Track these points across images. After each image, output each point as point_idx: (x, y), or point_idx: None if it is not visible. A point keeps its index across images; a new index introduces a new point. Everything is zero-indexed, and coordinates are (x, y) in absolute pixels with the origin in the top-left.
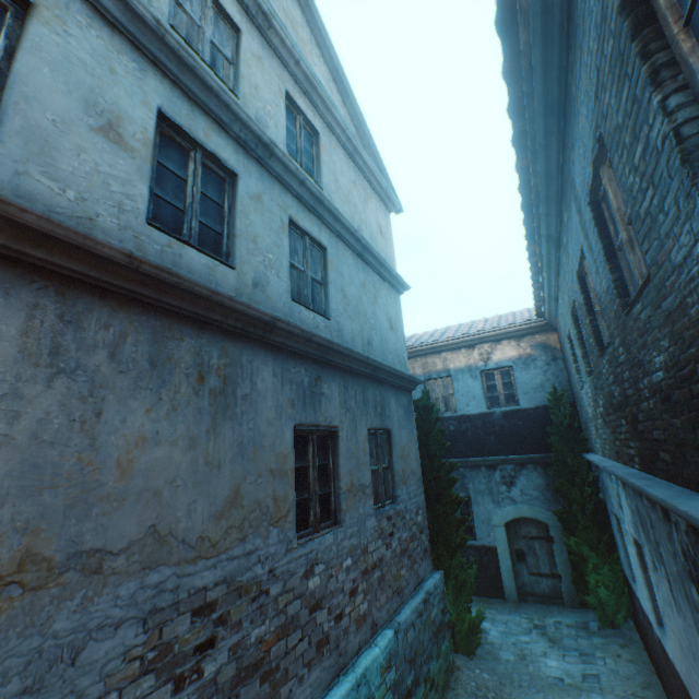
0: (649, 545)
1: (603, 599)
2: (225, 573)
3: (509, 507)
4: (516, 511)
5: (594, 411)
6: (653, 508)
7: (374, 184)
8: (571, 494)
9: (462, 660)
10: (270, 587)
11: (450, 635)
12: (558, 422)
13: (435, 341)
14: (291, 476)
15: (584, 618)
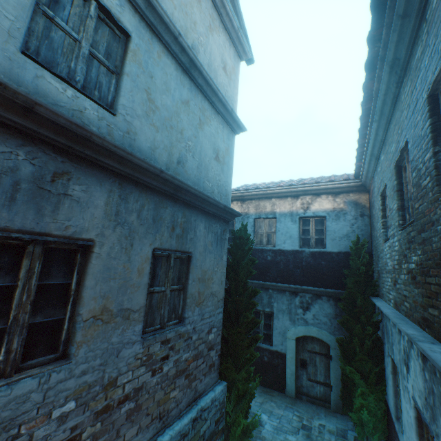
0: None
1: (364, 420)
2: None
3: (302, 326)
4: (306, 330)
5: (398, 265)
6: None
7: (224, 18)
8: (354, 328)
9: None
10: None
11: (222, 439)
12: (355, 267)
13: (268, 188)
14: None
15: (344, 426)
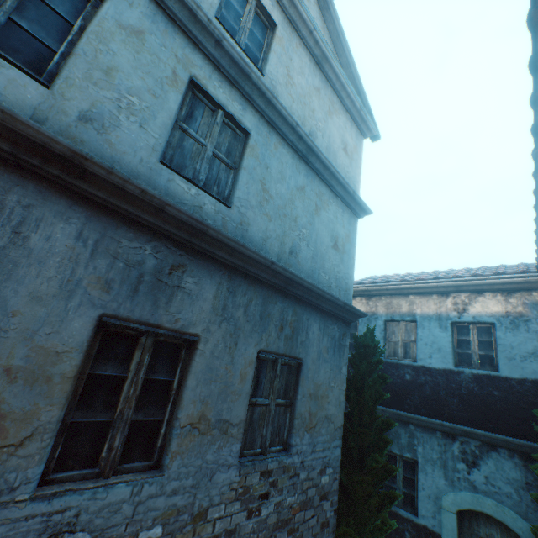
0: None
1: None
2: None
3: (466, 492)
4: (474, 501)
5: None
6: None
7: (345, 100)
8: None
9: None
10: None
11: None
12: None
13: (403, 282)
14: (58, 385)
15: None
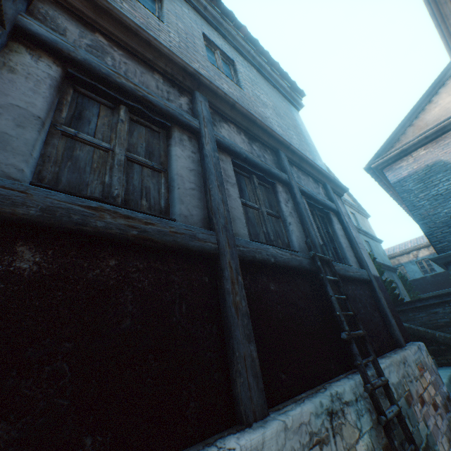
0: None
1: None
2: None
3: None
4: None
5: None
6: None
7: (363, 215)
8: None
9: None
10: None
11: None
12: None
13: (391, 253)
14: None
15: None
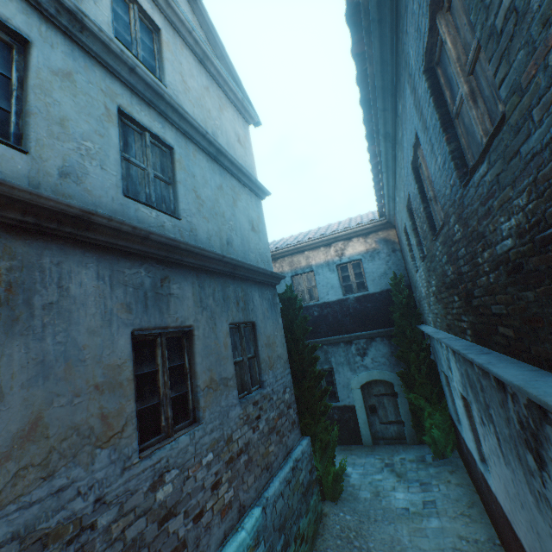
0: (478, 404)
1: (436, 438)
2: (15, 528)
3: (363, 373)
4: (368, 376)
5: (427, 290)
6: (486, 376)
7: (229, 94)
8: (410, 358)
9: (329, 507)
10: (97, 518)
11: (318, 489)
12: (398, 302)
13: (298, 242)
14: (127, 387)
15: (422, 453)
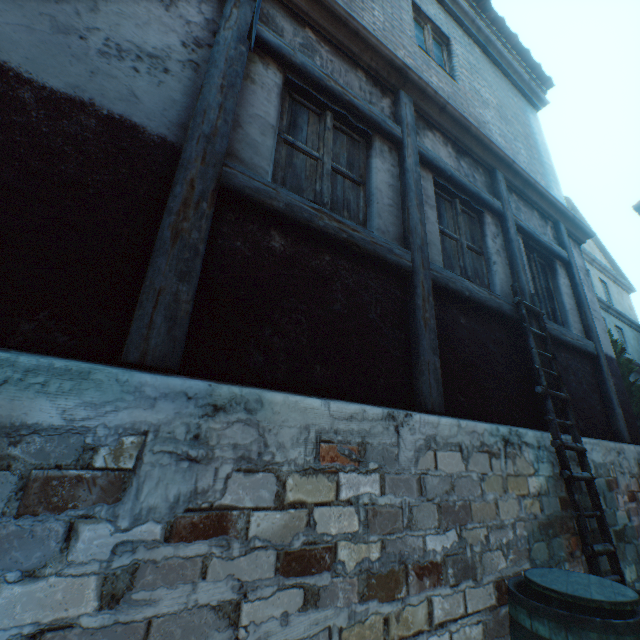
0: None
1: None
2: None
3: None
4: None
5: None
6: None
7: (622, 287)
8: None
9: None
10: None
11: None
12: None
13: None
14: None
15: None
